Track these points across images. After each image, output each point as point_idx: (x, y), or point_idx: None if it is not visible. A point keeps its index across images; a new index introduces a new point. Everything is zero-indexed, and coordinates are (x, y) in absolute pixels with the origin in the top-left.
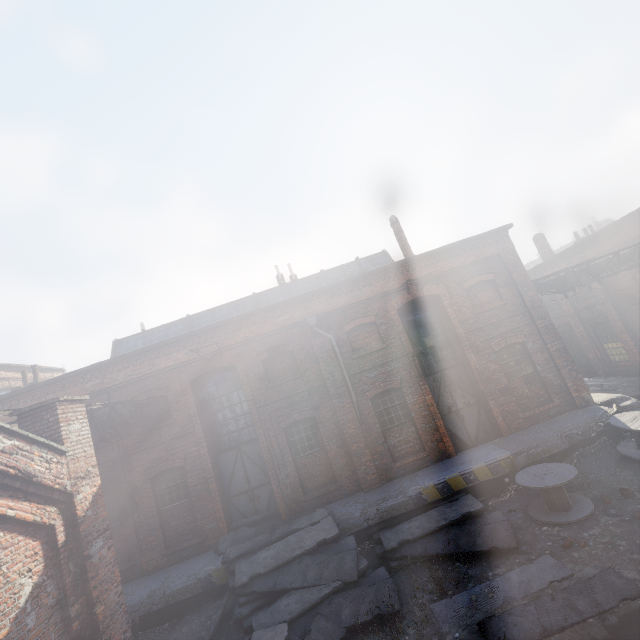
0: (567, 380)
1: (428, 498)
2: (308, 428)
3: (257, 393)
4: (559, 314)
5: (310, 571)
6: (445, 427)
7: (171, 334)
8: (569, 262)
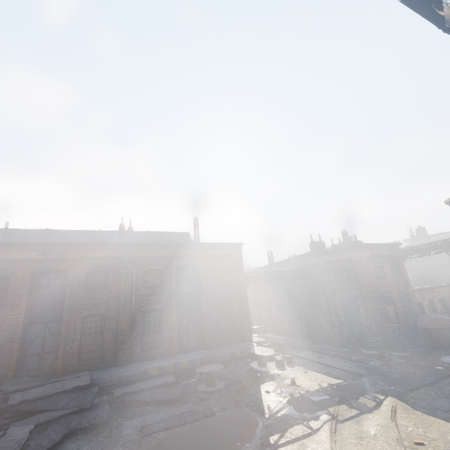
0: (244, 326)
1: (151, 373)
2: (98, 320)
3: (75, 291)
4: (268, 295)
5: (62, 401)
6: (179, 338)
7: (28, 237)
8: (276, 269)
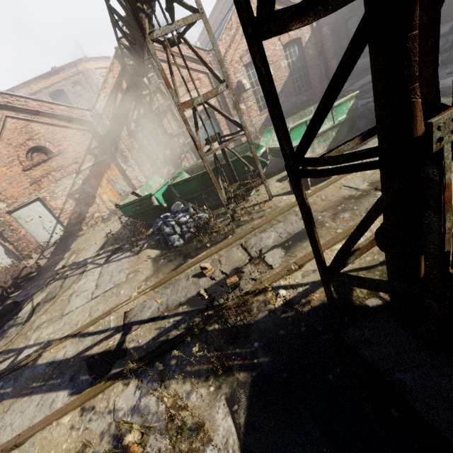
0: None
1: None
2: None
3: None
4: None
5: None
6: None
7: None
8: None
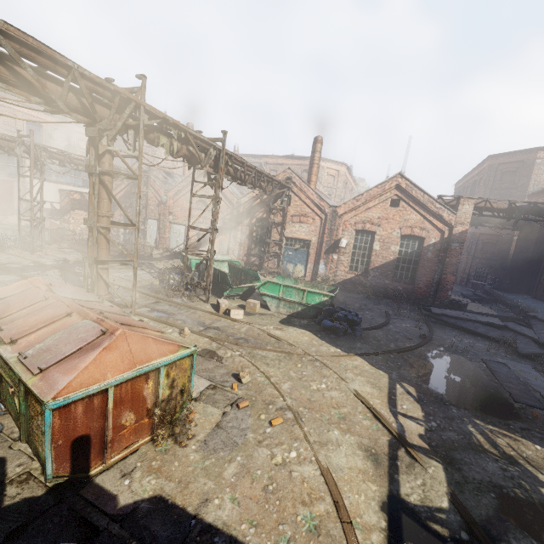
0: None
1: None
2: None
3: None
4: None
5: None
6: None
7: None
8: None
